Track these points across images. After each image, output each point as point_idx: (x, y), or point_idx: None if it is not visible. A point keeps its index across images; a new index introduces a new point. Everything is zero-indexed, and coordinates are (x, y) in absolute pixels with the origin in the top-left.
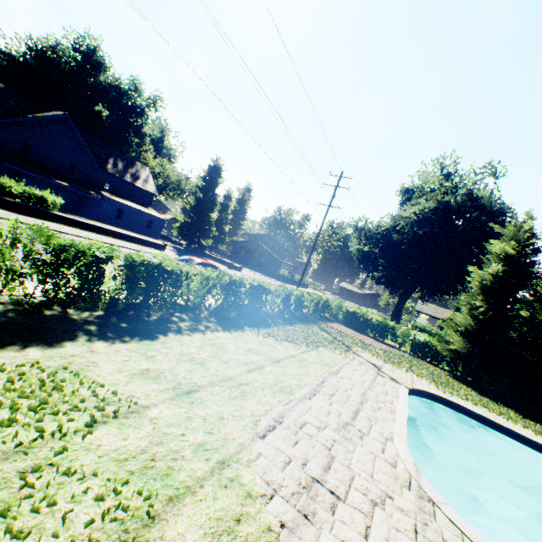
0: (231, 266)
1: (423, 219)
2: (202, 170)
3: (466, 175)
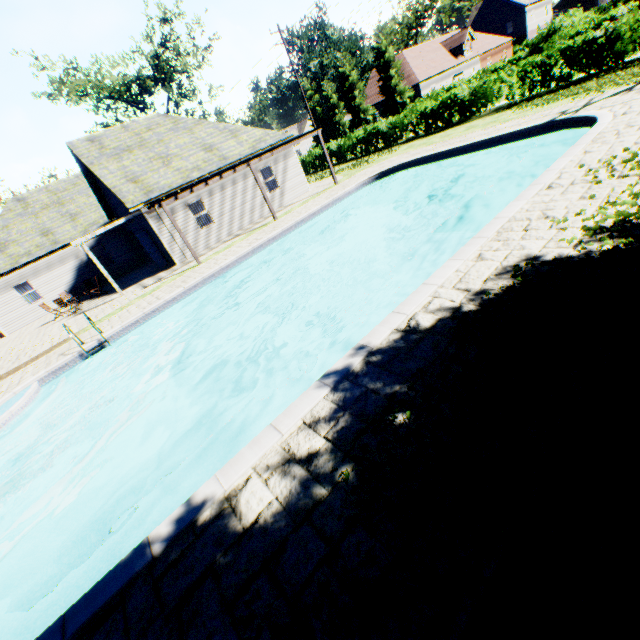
0: None
1: None
2: None
3: None
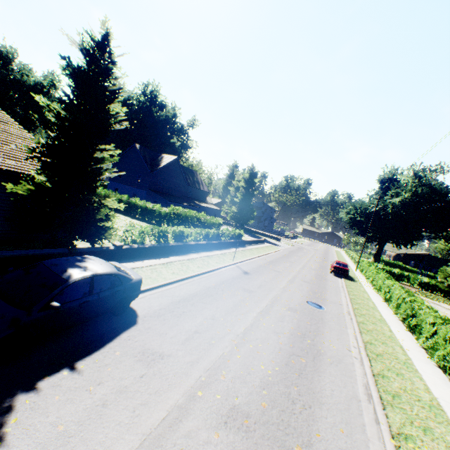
0: (278, 239)
1: (404, 205)
2: (245, 175)
3: (428, 176)
